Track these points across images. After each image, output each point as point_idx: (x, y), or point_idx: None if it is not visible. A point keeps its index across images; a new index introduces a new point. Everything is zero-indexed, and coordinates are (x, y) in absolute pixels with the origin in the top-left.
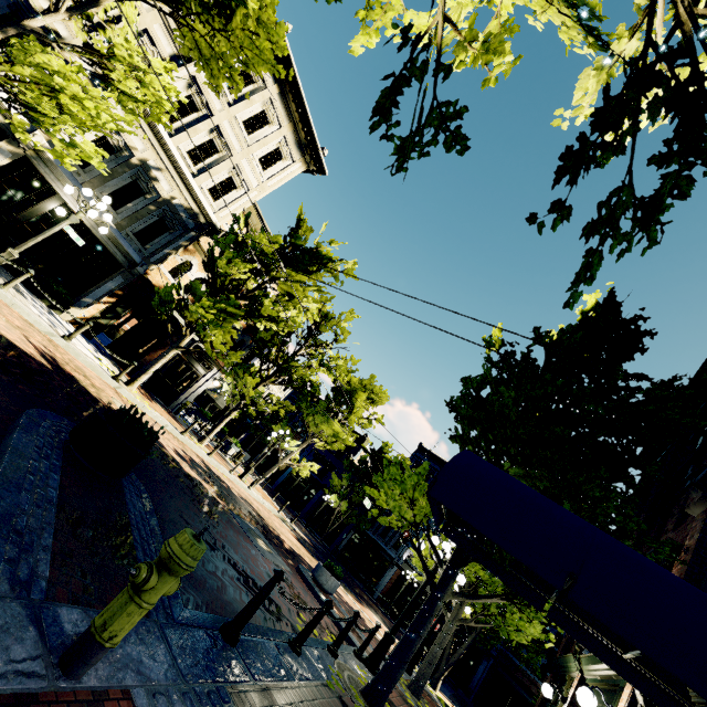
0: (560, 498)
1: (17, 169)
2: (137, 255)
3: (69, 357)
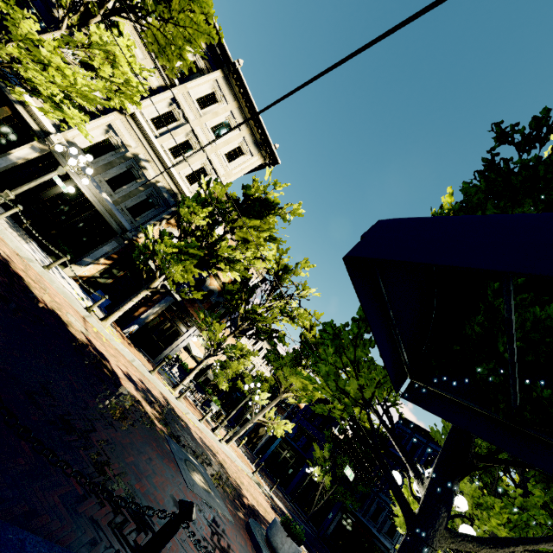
0: None
1: (44, 161)
2: (128, 224)
3: (38, 277)
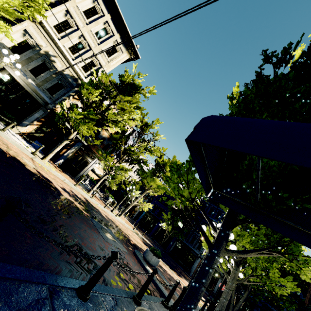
0: None
1: None
2: (48, 99)
3: None
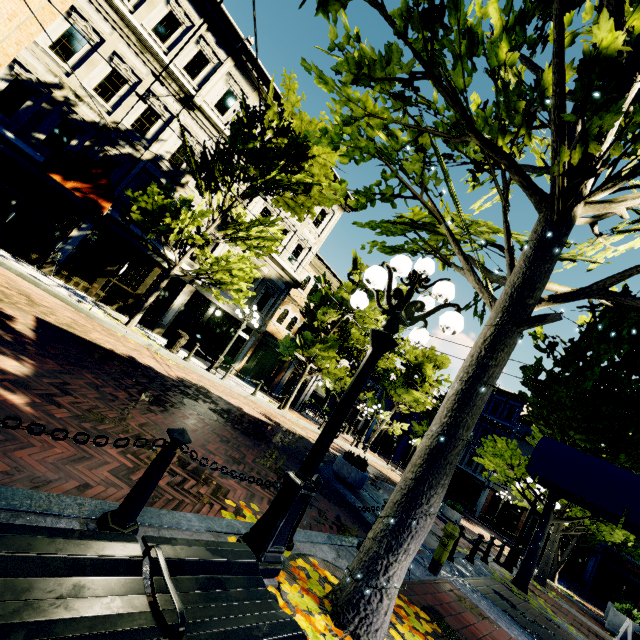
0: (618, 446)
1: (193, 298)
2: (259, 320)
3: (262, 407)
